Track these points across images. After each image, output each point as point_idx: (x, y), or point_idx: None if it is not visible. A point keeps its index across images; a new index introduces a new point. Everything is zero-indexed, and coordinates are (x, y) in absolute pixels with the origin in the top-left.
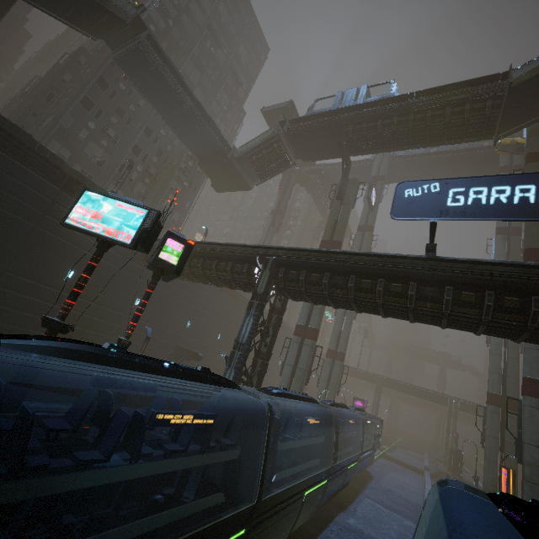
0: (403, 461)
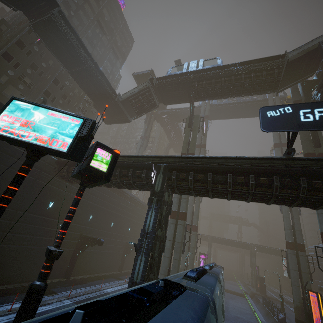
0: (231, 289)
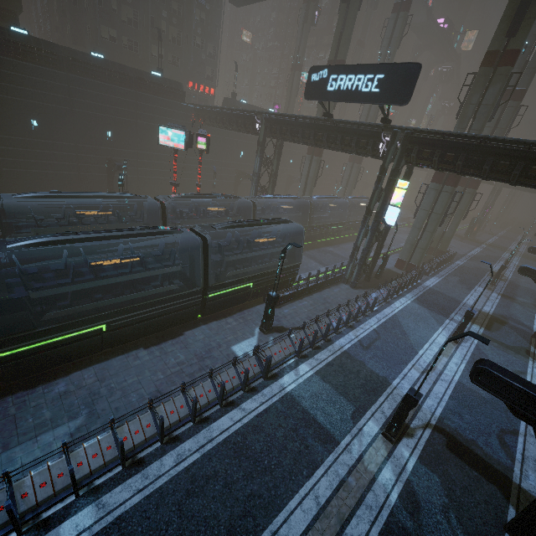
0: None
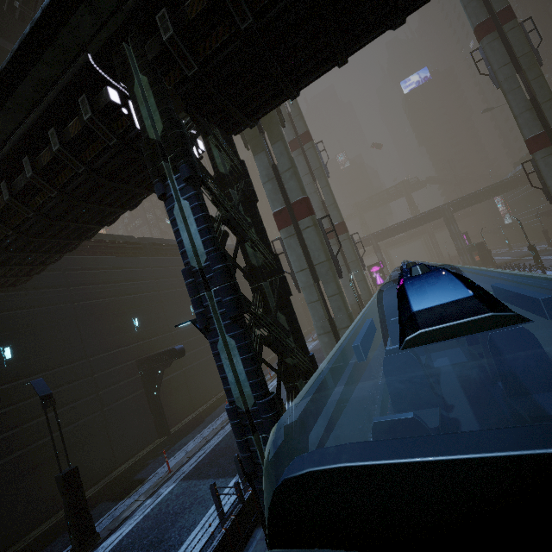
0: None
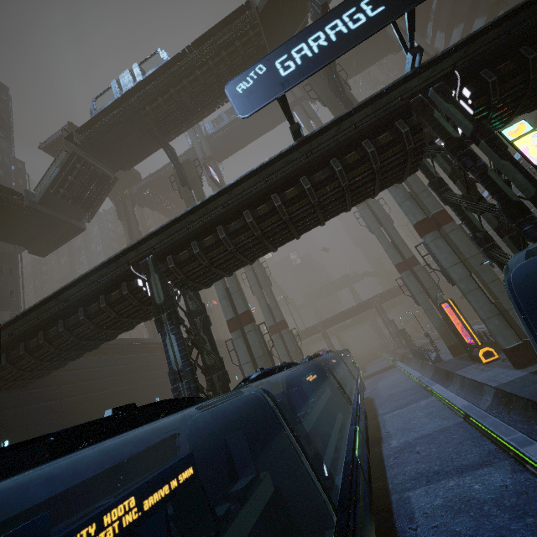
0: (377, 370)
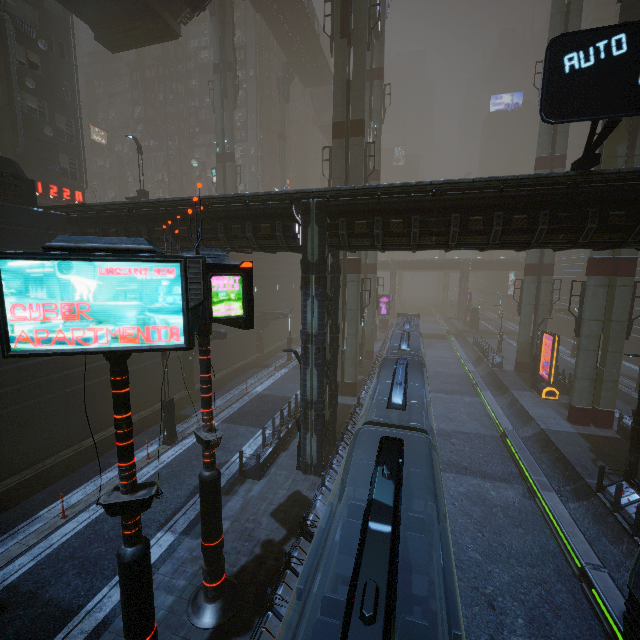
0: (427, 332)
